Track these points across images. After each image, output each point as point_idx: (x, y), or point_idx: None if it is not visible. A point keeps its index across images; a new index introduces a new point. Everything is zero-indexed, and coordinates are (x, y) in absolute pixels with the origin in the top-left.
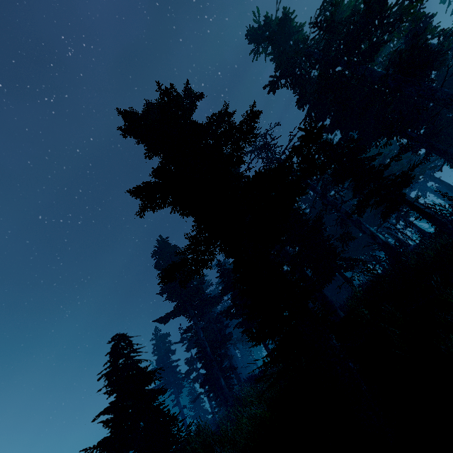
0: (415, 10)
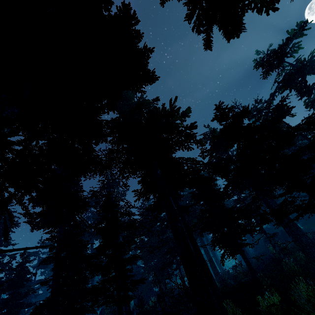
0: (216, 130)
